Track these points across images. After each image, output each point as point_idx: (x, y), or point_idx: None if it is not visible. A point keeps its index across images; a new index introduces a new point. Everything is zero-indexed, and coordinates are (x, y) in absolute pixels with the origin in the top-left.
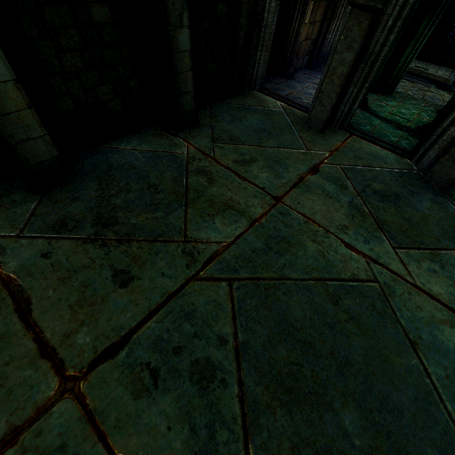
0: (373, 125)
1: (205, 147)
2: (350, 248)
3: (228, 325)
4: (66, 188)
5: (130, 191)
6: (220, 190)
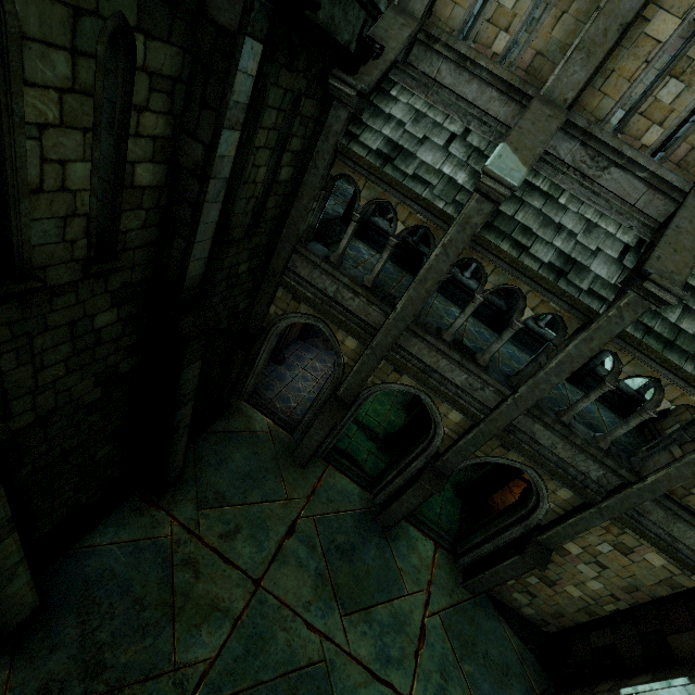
0: (350, 438)
1: (191, 519)
2: (310, 628)
3: None
4: (40, 633)
5: (115, 616)
6: (206, 586)
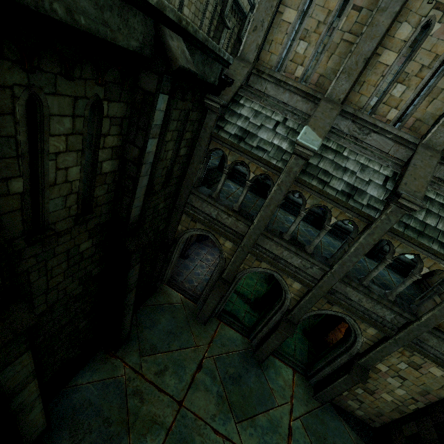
0: (233, 303)
1: (136, 364)
2: (216, 433)
3: None
4: None
5: (92, 431)
6: (148, 408)
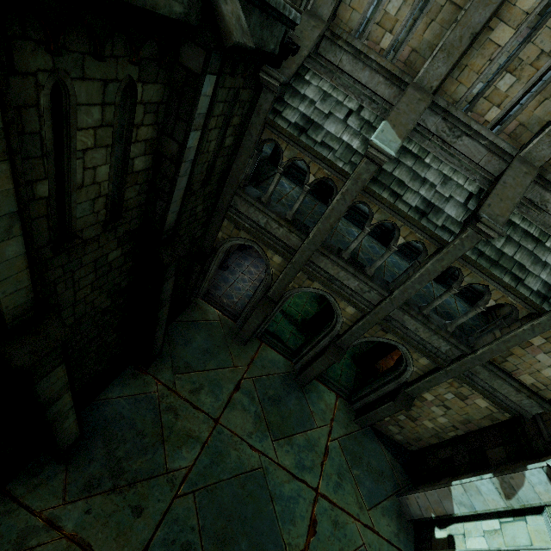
0: (277, 323)
1: (169, 381)
2: (252, 448)
3: (195, 519)
4: (81, 452)
5: (126, 441)
6: (183, 423)
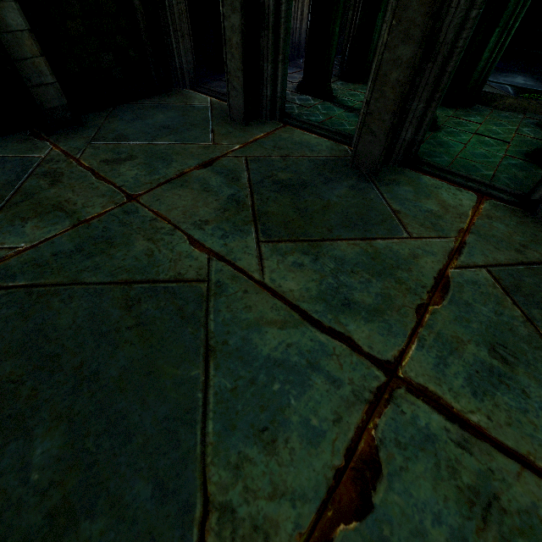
0: (329, 115)
1: (75, 148)
2: (195, 245)
3: None
4: None
5: None
6: (60, 192)
